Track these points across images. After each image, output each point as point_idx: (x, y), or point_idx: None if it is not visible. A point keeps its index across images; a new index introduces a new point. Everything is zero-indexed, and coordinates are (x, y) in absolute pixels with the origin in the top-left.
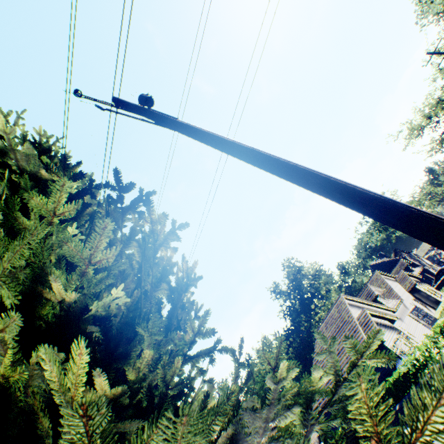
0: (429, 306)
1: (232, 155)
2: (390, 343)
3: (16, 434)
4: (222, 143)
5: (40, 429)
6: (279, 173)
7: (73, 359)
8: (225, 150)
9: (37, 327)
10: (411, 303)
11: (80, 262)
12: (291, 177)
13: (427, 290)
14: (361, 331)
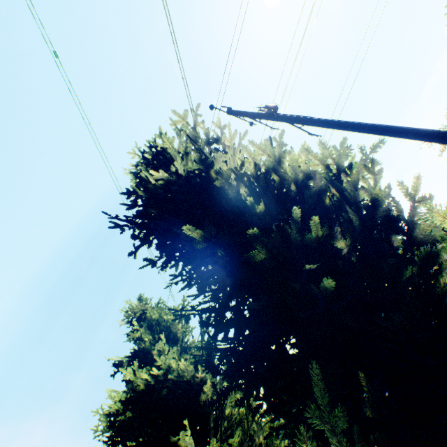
0: None
1: (373, 133)
2: None
3: (384, 215)
4: (364, 126)
5: (397, 210)
6: (421, 137)
7: (350, 219)
8: (367, 130)
9: (326, 206)
10: None
11: None
12: (432, 138)
13: None
14: None
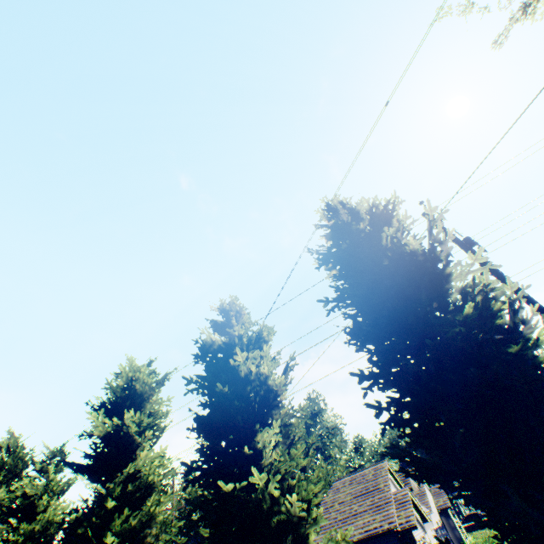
0: (450, 539)
1: None
2: (417, 536)
3: None
4: None
5: None
6: None
7: None
8: None
9: None
10: (436, 522)
11: (537, 336)
12: None
13: (456, 521)
14: (394, 507)
